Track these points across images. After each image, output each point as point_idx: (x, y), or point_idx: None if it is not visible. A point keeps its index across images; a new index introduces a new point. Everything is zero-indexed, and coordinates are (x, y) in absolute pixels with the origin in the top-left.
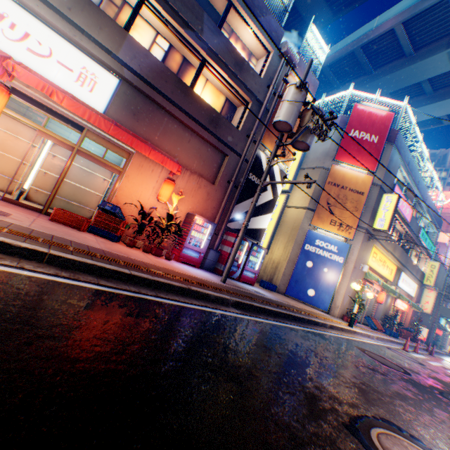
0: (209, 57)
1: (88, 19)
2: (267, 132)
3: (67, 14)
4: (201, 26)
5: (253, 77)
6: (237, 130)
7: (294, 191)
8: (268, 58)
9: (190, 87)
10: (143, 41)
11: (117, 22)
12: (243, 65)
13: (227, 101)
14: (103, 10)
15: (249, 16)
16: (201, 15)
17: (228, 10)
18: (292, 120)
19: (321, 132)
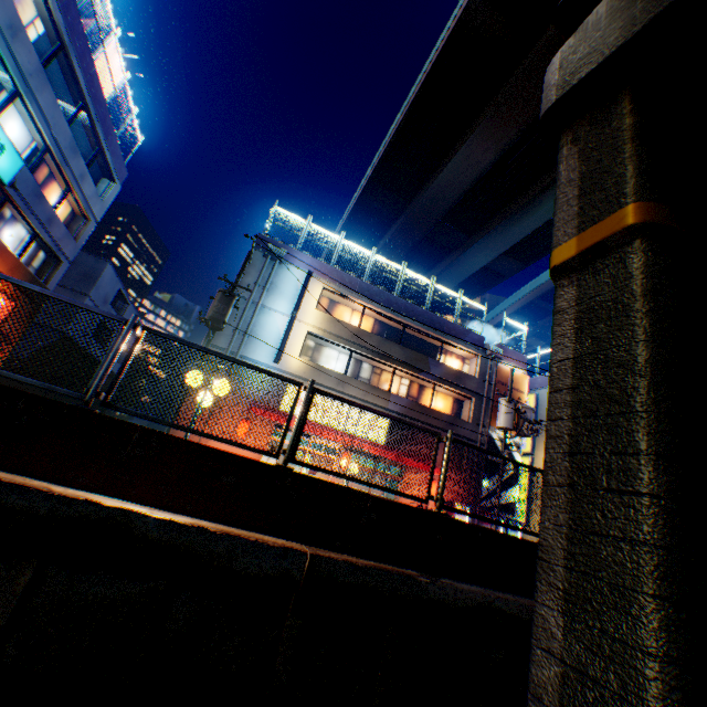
0: (437, 381)
1: (373, 395)
2: (492, 415)
3: (364, 398)
4: (428, 366)
5: (470, 379)
6: (468, 422)
7: (536, 452)
8: (477, 359)
9: (429, 405)
10: (393, 385)
11: (379, 382)
12: (460, 375)
13: (453, 398)
14: (371, 379)
15: (457, 342)
16: (427, 359)
17: (441, 346)
18: (509, 424)
19: (532, 431)
